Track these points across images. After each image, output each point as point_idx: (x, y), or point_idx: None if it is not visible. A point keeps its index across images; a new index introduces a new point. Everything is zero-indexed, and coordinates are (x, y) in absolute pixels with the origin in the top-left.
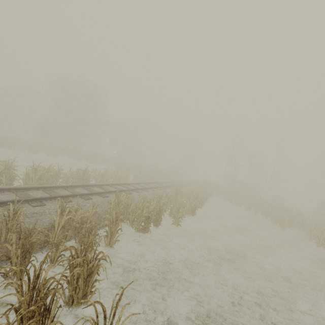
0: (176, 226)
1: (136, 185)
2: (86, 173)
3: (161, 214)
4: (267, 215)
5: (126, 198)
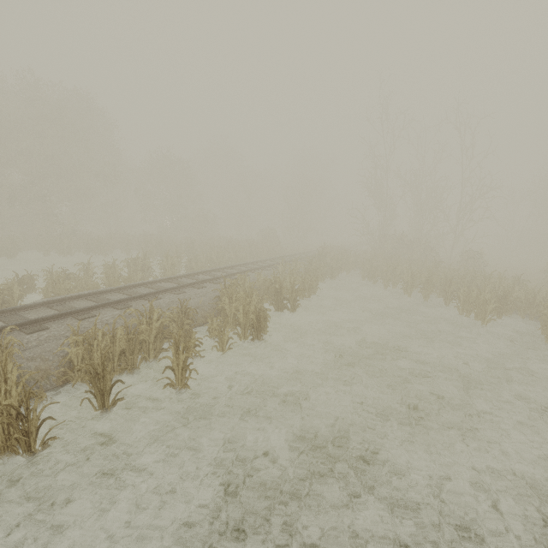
0: (181, 388)
1: (142, 287)
2: None
3: (106, 375)
4: (448, 298)
5: None
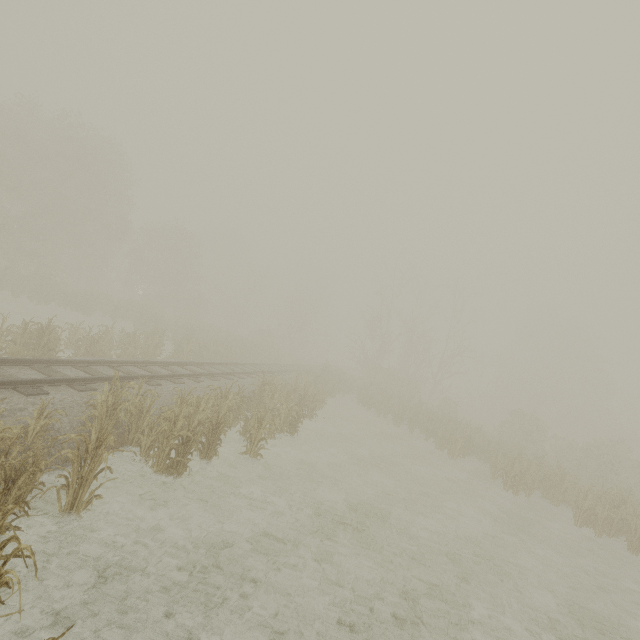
0: (253, 457)
1: (175, 366)
2: (48, 332)
3: (220, 432)
4: (429, 434)
5: (138, 395)
